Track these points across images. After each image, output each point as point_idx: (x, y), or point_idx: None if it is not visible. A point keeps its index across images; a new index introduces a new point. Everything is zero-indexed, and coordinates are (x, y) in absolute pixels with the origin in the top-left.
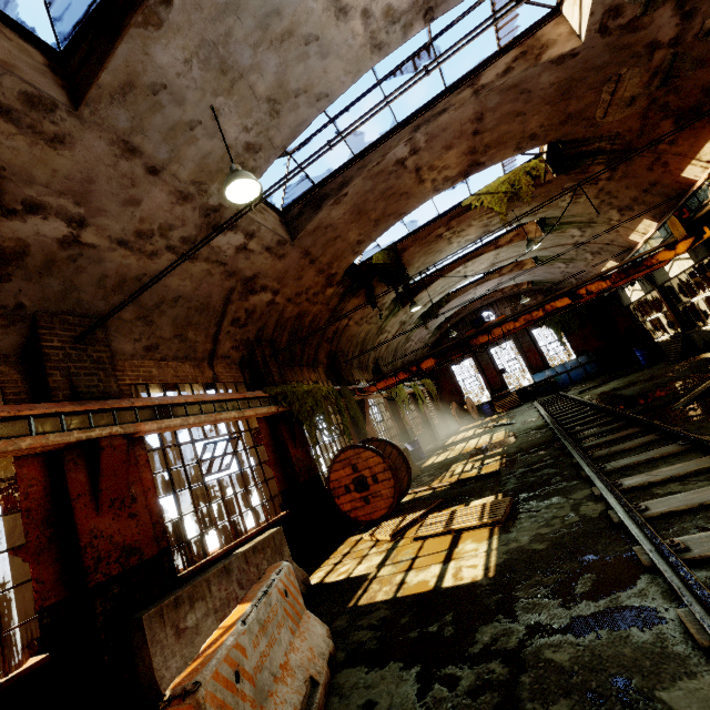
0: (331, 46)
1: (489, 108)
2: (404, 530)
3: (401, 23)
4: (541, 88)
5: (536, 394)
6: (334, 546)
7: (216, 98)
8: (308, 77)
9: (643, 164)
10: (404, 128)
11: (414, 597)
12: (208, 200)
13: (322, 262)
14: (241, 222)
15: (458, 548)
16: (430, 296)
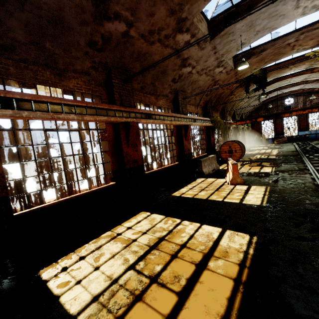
0: (287, 16)
1: None
2: (244, 164)
3: (316, 8)
4: None
5: (296, 140)
6: (220, 164)
7: (243, 33)
8: (274, 24)
9: None
10: (297, 32)
11: (253, 172)
12: (221, 59)
13: (238, 75)
14: (225, 64)
15: (263, 168)
16: (268, 89)
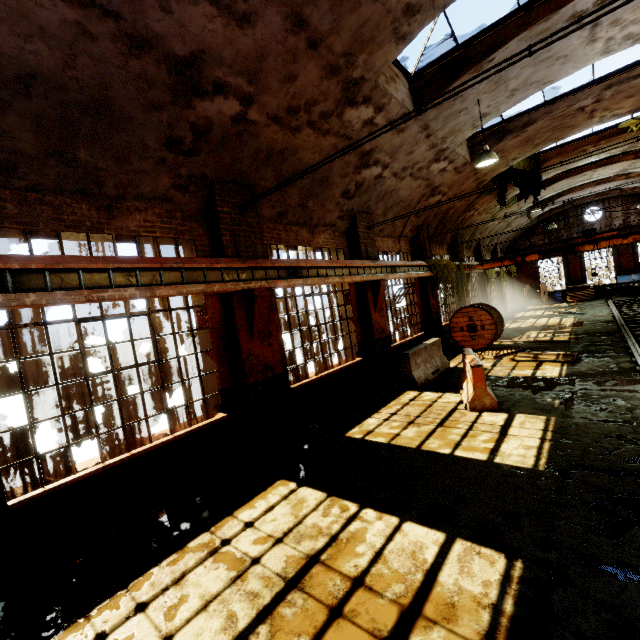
0: (572, 57)
1: None
2: (501, 356)
3: (633, 39)
4: None
5: (613, 293)
6: (451, 356)
7: (483, 95)
8: (546, 74)
9: None
10: (597, 85)
11: (520, 377)
12: (442, 146)
13: (481, 173)
14: (451, 155)
15: (542, 367)
16: (547, 193)
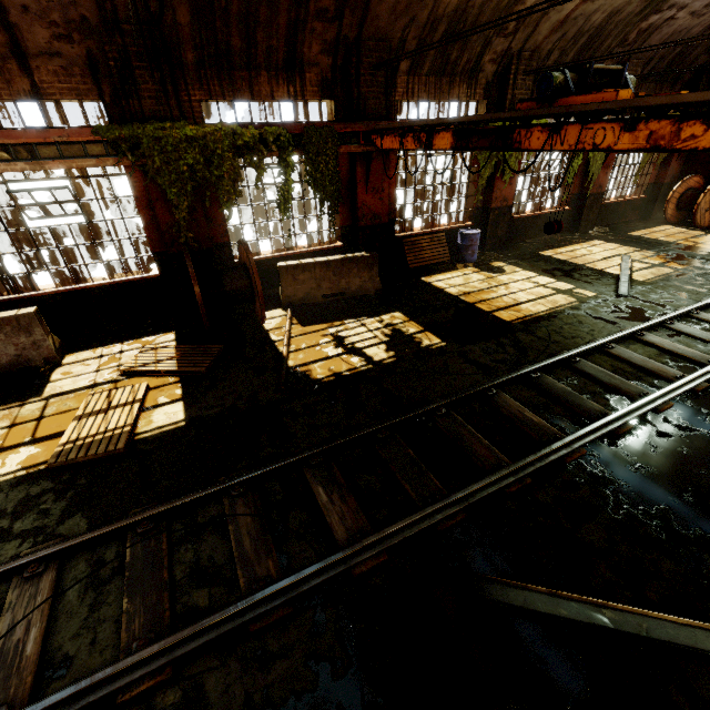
0: None
1: None
2: (140, 373)
3: None
4: None
5: None
6: (158, 330)
7: None
8: None
9: None
10: None
11: None
12: None
13: None
14: None
15: (24, 448)
16: None
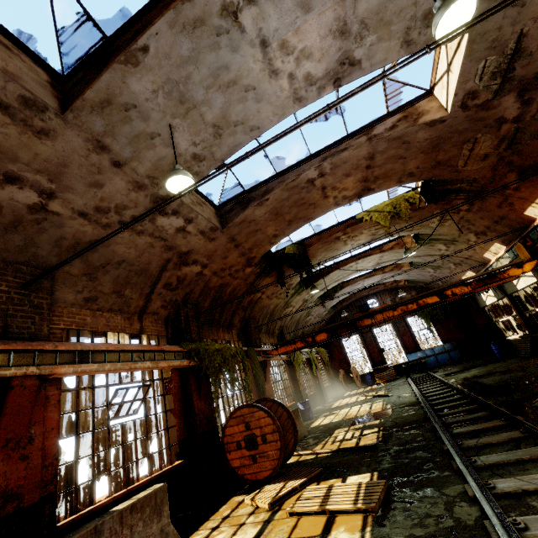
0: (264, 94)
1: (379, 151)
2: (283, 499)
3: (316, 86)
4: (418, 141)
5: (409, 371)
6: (217, 504)
7: (174, 119)
8: (246, 113)
9: (494, 203)
10: (315, 158)
11: None
12: (158, 190)
13: (244, 247)
14: (183, 210)
15: (331, 536)
16: (328, 282)
